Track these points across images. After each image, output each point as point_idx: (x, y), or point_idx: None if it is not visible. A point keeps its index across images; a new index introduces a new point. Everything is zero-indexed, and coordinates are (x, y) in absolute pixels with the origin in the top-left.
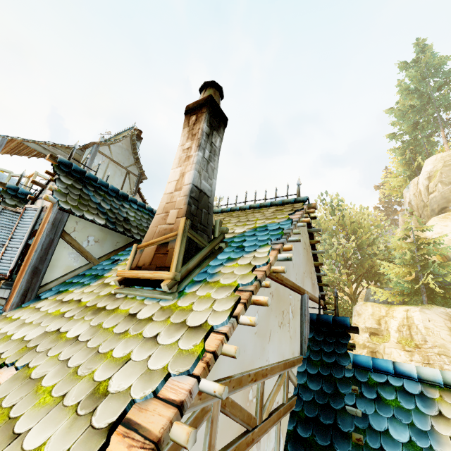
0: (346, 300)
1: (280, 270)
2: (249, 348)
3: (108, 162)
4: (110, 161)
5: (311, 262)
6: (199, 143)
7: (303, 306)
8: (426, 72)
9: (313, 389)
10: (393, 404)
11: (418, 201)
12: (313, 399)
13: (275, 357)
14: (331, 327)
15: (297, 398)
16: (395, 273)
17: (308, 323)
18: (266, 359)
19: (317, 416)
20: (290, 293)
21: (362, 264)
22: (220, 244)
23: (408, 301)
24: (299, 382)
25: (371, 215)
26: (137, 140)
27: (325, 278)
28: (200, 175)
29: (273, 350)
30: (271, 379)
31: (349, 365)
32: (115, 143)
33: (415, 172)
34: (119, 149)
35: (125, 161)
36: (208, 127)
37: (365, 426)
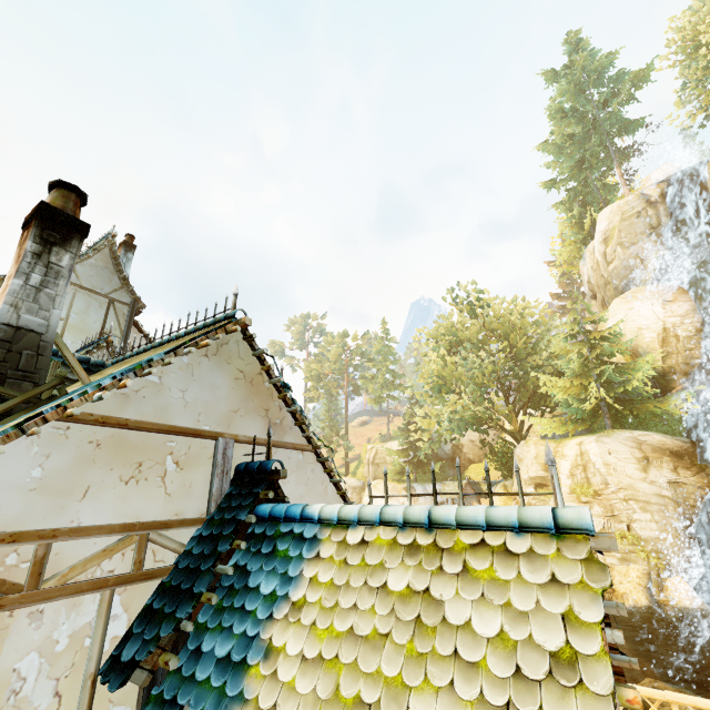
0: (510, 442)
1: (70, 412)
2: (11, 507)
3: (73, 291)
4: (77, 289)
5: (270, 395)
6: (18, 268)
7: (216, 455)
8: (585, 81)
9: (195, 553)
10: (282, 555)
11: (597, 277)
12: (188, 564)
13: (107, 518)
14: (255, 475)
15: (174, 567)
16: (564, 391)
17: (227, 475)
18: (71, 519)
19: (181, 582)
20: (172, 439)
21: (524, 385)
22: (54, 391)
23: (595, 429)
24: (187, 548)
25: (529, 309)
26: (126, 251)
27: (466, 414)
28: (18, 309)
29: (96, 510)
30: (89, 543)
31: (250, 517)
32: (82, 261)
33: (590, 234)
34: (91, 269)
35: (104, 286)
36: (40, 245)
37: (242, 586)
